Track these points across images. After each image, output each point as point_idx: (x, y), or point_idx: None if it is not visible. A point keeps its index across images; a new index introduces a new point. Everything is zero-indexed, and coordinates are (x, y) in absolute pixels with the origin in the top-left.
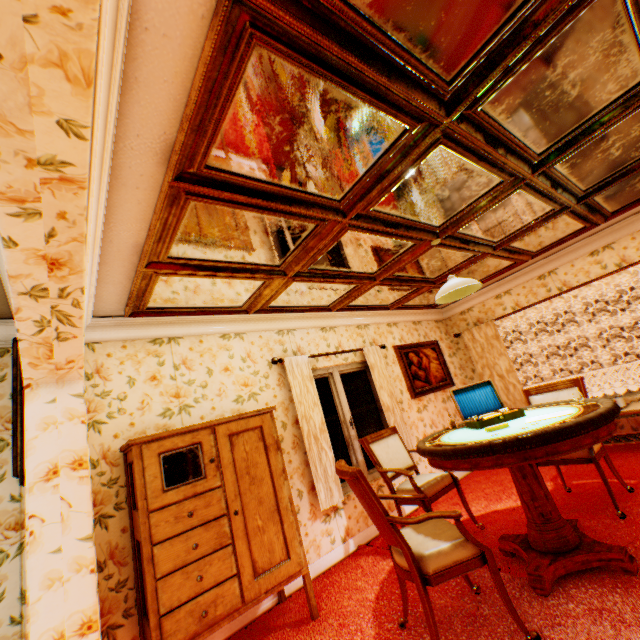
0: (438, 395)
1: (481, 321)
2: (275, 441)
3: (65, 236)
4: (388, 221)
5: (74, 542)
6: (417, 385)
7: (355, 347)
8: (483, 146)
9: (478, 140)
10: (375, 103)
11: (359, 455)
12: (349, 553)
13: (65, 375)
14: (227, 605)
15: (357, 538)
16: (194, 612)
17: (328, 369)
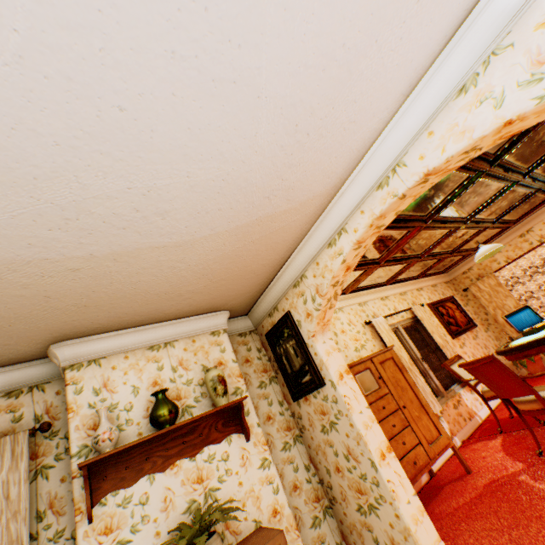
0: (468, 334)
1: (481, 275)
2: (402, 365)
3: (359, 255)
4: (442, 220)
5: (364, 409)
6: (452, 329)
7: (404, 308)
8: (501, 173)
9: (500, 172)
10: (461, 171)
11: (435, 381)
12: (458, 446)
13: (324, 329)
14: (422, 460)
15: (458, 436)
16: (409, 462)
17: (394, 325)
